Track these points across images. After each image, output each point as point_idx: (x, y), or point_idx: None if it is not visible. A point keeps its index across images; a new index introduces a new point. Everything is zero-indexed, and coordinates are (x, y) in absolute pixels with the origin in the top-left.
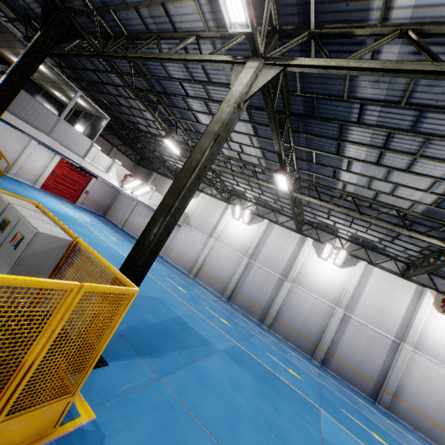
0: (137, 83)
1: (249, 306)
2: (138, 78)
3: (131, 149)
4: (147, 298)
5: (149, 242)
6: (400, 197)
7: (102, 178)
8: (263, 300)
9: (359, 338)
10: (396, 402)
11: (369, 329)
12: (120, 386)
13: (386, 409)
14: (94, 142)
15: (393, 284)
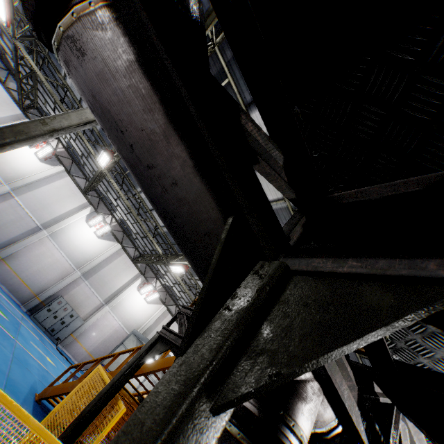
0: None
1: None
2: None
3: None
4: None
5: None
6: None
7: None
8: None
9: (8, 214)
10: (1, 265)
11: (24, 212)
12: None
13: None
14: None
15: (72, 193)
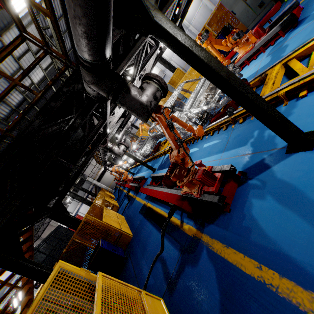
0: None
1: None
2: None
3: None
4: None
5: None
6: None
7: None
8: None
9: None
10: None
11: None
12: None
13: None
14: None
15: None
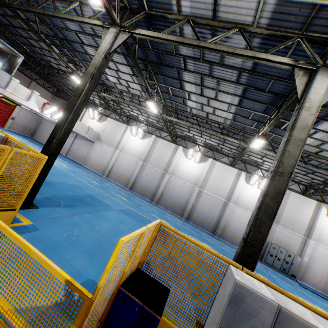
0: (43, 30)
1: (144, 192)
2: (43, 26)
3: (48, 83)
4: (67, 184)
5: (56, 138)
6: (218, 115)
7: (24, 105)
8: (152, 187)
9: (207, 202)
10: (224, 233)
11: (212, 197)
12: (47, 216)
13: (219, 237)
14: (14, 76)
15: (226, 170)
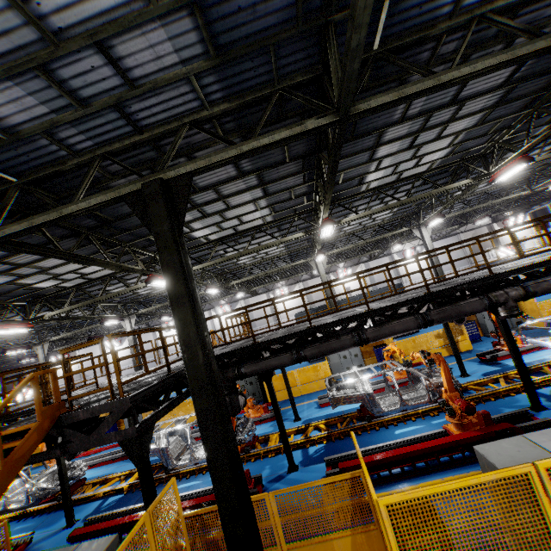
0: None
1: None
2: None
3: None
4: None
5: None
6: None
7: None
8: None
9: None
10: None
11: None
12: None
13: None
14: None
15: None
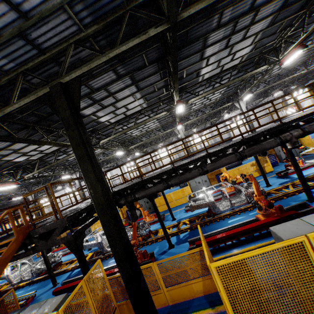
0: None
1: None
2: None
3: None
4: None
5: None
6: None
7: None
8: None
9: None
10: None
11: None
12: None
13: None
14: None
15: (117, 169)
